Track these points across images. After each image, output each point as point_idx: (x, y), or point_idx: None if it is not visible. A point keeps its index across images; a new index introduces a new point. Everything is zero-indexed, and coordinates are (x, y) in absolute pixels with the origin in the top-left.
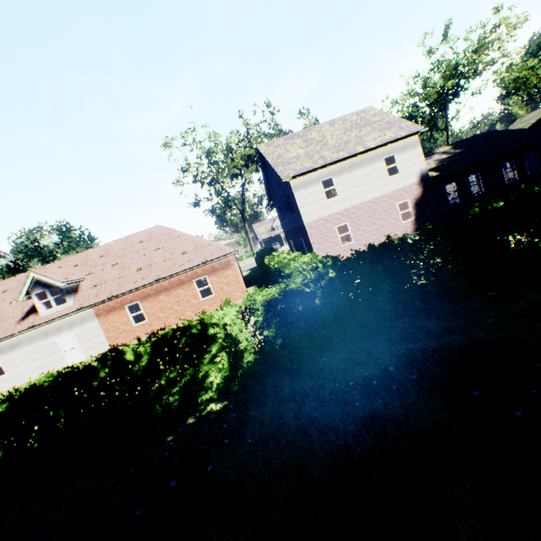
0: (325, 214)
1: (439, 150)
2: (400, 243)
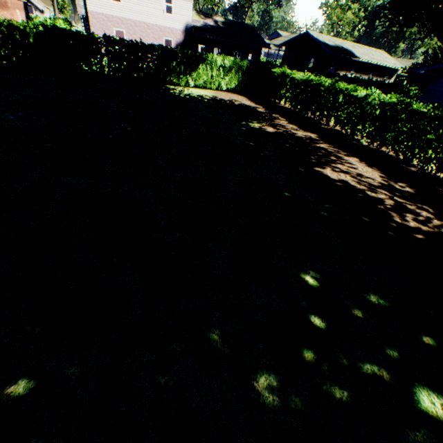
0: (108, 13)
1: (218, 18)
2: (89, 36)
